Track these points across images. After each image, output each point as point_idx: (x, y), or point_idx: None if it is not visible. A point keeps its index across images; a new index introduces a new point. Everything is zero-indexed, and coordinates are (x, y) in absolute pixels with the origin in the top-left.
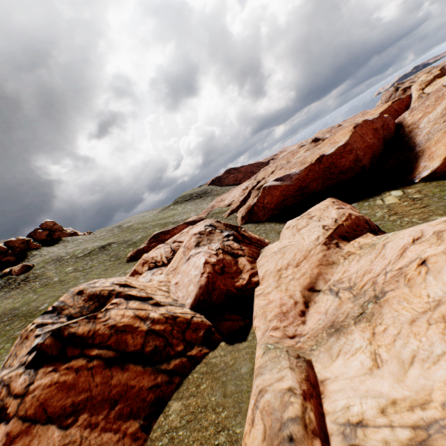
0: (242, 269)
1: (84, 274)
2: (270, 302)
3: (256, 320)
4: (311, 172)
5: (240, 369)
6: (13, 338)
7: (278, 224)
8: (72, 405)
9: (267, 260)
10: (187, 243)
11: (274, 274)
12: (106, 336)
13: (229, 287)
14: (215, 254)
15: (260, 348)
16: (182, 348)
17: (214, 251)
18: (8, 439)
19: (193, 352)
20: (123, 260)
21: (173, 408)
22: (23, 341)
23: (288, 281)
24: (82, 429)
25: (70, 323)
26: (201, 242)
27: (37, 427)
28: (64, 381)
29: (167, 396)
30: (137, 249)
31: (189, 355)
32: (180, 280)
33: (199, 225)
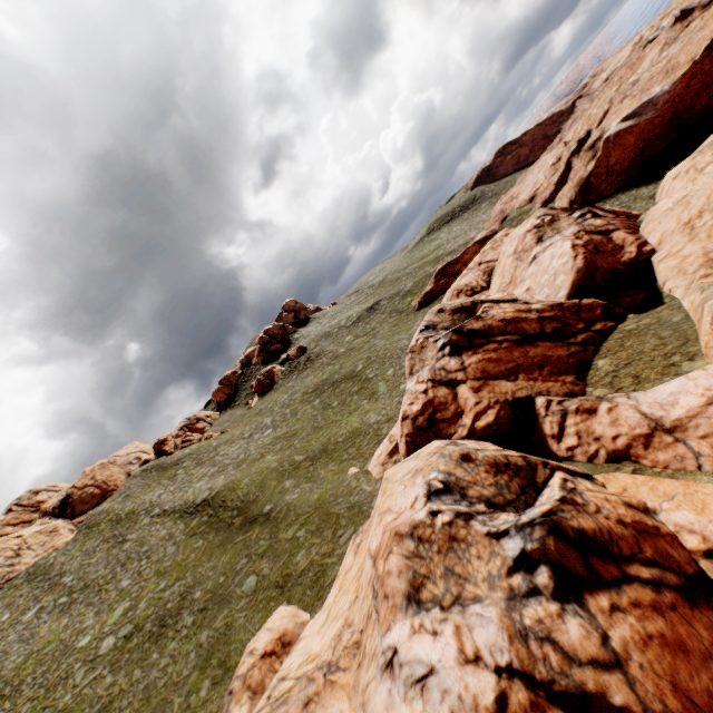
0: (622, 244)
1: (371, 337)
2: (685, 258)
3: (668, 284)
4: (694, 79)
5: (668, 321)
6: (354, 393)
7: (643, 188)
8: (506, 371)
9: (659, 222)
10: (519, 247)
11: (681, 230)
12: (500, 327)
13: (613, 265)
14: (575, 239)
15: (692, 294)
16: (583, 326)
17: (572, 238)
18: (474, 390)
19: (596, 328)
20: (410, 312)
21: (599, 364)
22: (421, 351)
23: (707, 228)
24: (526, 382)
25: (462, 324)
26: (542, 236)
27: (490, 382)
28: (489, 358)
29: (587, 360)
30: (423, 293)
31: (593, 330)
32: (532, 285)
33: (522, 224)
